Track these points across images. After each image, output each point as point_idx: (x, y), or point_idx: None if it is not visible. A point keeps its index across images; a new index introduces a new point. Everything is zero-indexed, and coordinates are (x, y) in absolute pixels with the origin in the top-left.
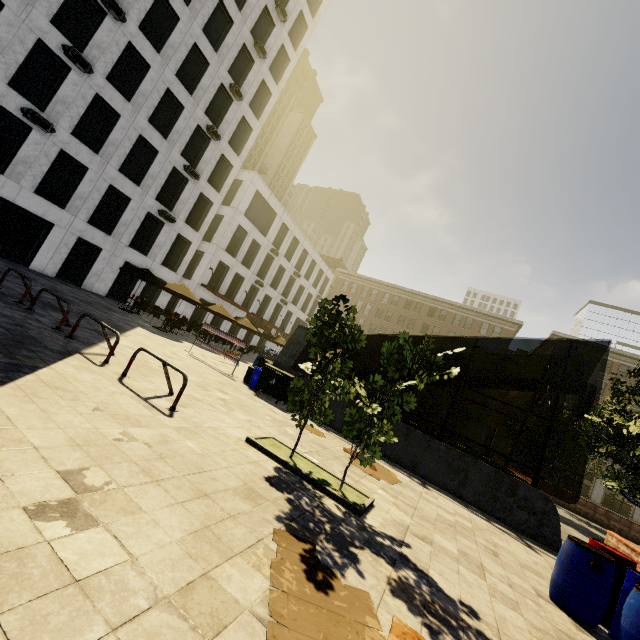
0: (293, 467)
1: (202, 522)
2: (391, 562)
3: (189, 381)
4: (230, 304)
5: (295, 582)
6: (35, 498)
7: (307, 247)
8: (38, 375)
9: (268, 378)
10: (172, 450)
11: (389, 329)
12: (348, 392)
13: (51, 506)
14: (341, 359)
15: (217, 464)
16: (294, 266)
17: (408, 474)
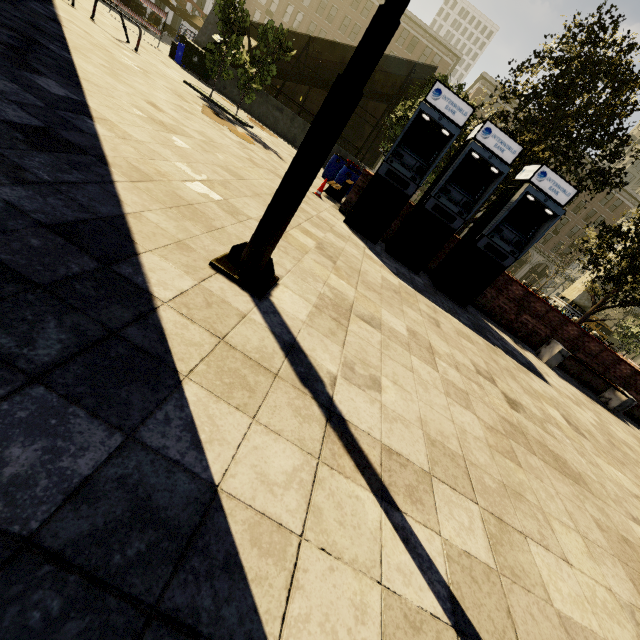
0: (211, 100)
1: (175, 89)
2: (251, 134)
3: (131, 40)
4: None
5: (210, 112)
6: (120, 57)
7: None
8: (58, 5)
9: (191, 55)
10: (150, 67)
11: (329, 35)
12: (241, 59)
13: (126, 61)
14: (237, 35)
15: (173, 81)
16: None
17: (288, 143)
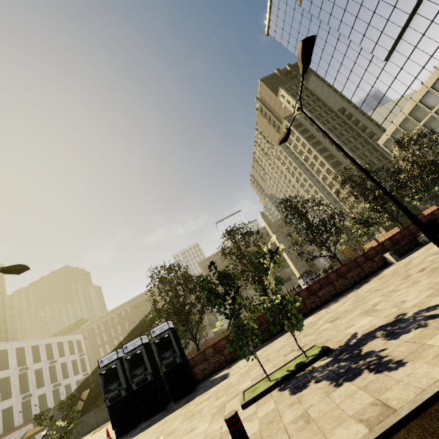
0: None
1: None
2: None
3: None
4: (13, 432)
5: None
6: None
7: (47, 341)
8: None
9: None
10: None
11: (138, 327)
12: (58, 426)
13: None
14: (51, 420)
15: None
16: (46, 360)
17: None
